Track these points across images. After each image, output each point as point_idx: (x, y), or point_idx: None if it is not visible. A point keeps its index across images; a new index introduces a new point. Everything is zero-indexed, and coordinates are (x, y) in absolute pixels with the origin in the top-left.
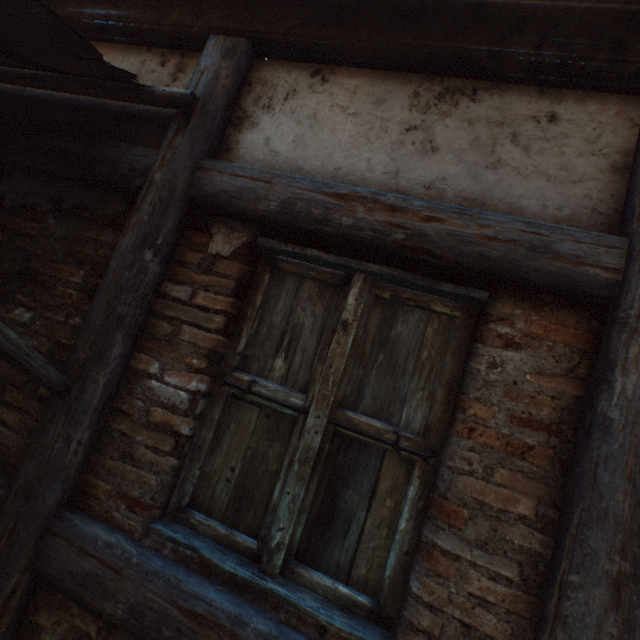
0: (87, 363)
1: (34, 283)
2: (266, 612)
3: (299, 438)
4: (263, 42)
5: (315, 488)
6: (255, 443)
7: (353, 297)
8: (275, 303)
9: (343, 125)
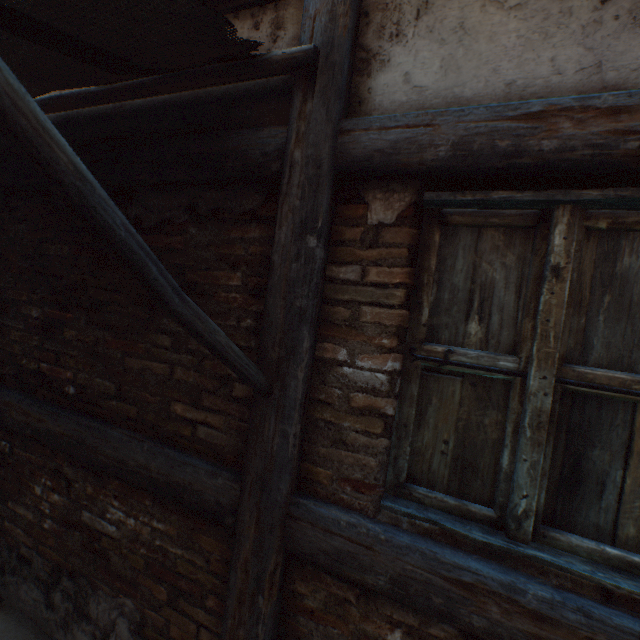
0: (280, 361)
1: (196, 294)
2: (535, 578)
3: (519, 403)
4: None
5: (550, 452)
6: (465, 414)
7: (560, 236)
8: (452, 263)
9: (504, 25)
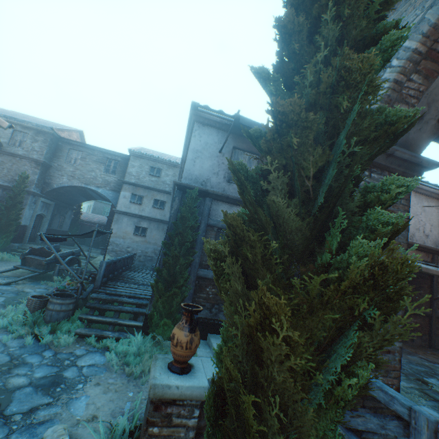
0: (434, 296)
1: (421, 287)
2: None
3: None
4: (438, 255)
5: None
6: None
7: None
8: None
9: None
